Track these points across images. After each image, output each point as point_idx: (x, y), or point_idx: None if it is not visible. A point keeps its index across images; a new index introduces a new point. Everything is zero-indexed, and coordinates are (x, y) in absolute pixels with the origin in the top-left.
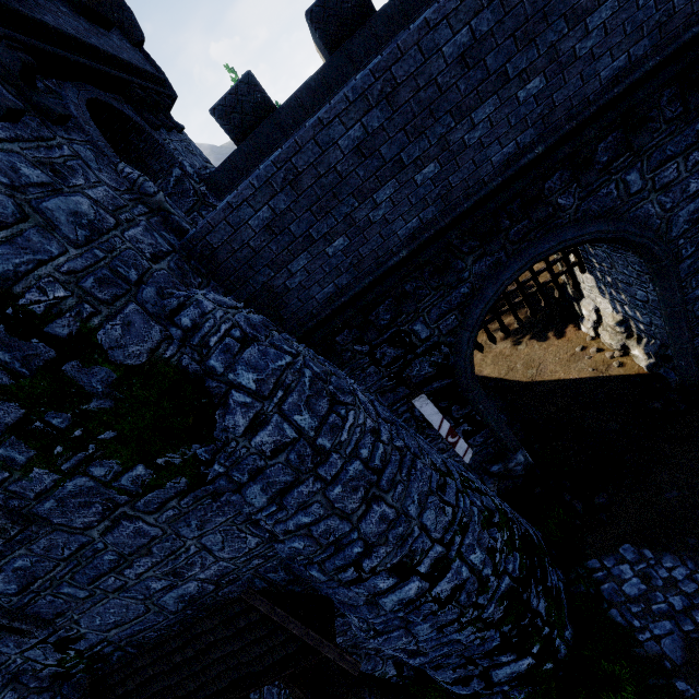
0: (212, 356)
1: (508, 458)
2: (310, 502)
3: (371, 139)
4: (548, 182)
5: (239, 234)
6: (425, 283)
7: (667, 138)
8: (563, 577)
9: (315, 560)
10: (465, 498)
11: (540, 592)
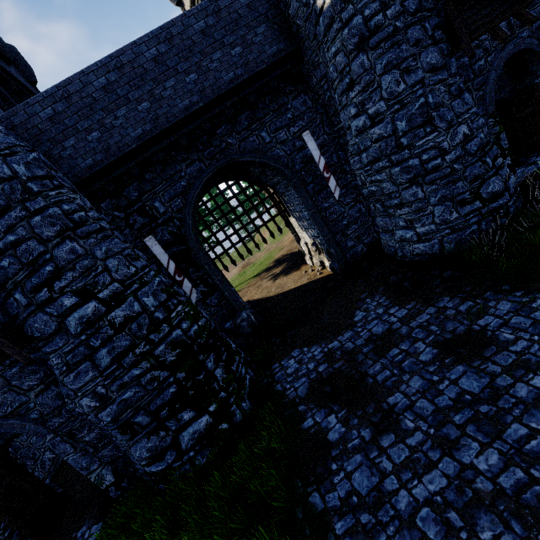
0: None
1: (236, 316)
2: (18, 227)
3: (112, 85)
4: (220, 130)
5: (32, 120)
6: (158, 175)
7: (275, 119)
8: (253, 375)
9: (17, 279)
10: (152, 271)
11: (220, 365)
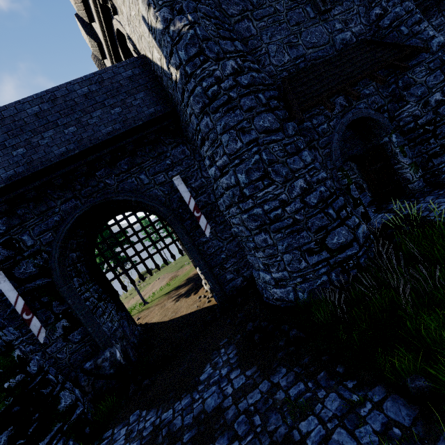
0: None
1: (99, 354)
2: None
3: None
4: (99, 172)
5: None
6: (31, 211)
7: (154, 164)
8: None
9: None
10: None
11: None
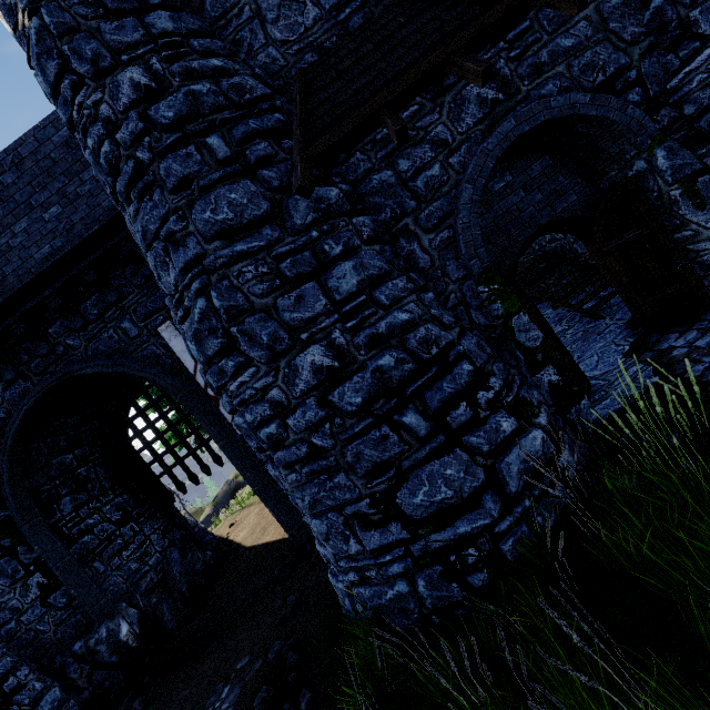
0: None
1: (92, 630)
2: None
3: None
4: (54, 328)
5: None
6: None
7: (144, 298)
8: None
9: None
10: None
11: None
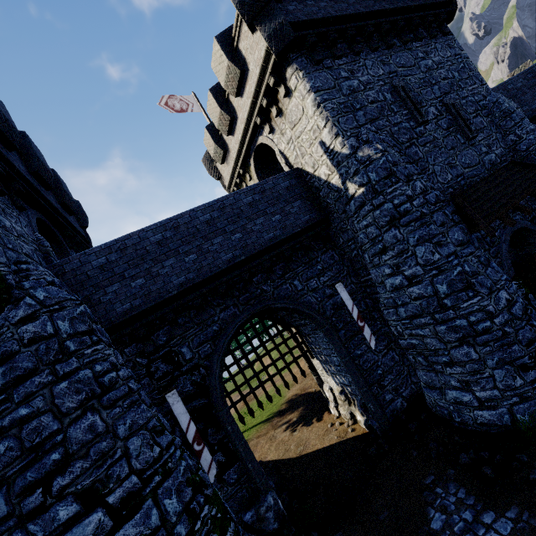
0: (27, 281)
1: (260, 500)
2: (36, 396)
3: (166, 240)
4: (256, 278)
5: (84, 267)
6: (191, 319)
7: (307, 269)
8: None
9: (7, 474)
10: (178, 450)
11: None
